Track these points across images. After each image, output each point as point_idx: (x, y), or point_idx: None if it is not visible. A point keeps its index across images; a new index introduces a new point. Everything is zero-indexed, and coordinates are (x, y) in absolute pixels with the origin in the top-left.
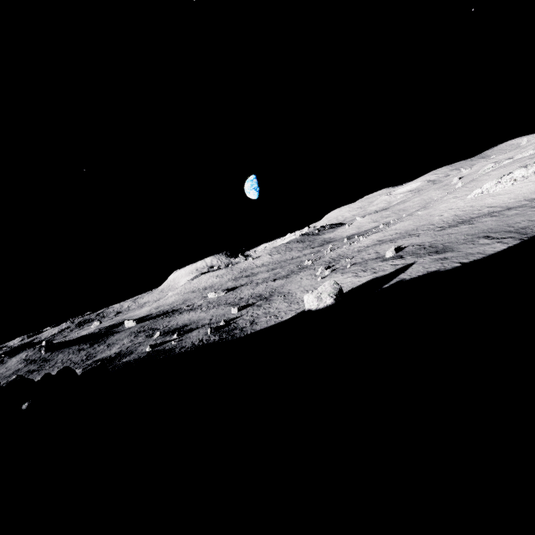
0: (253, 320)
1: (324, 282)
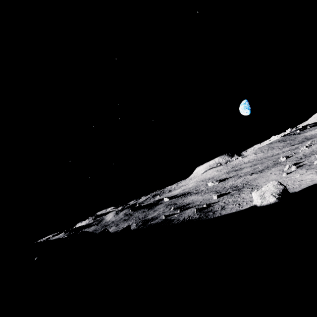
0: (224, 206)
1: (288, 177)
